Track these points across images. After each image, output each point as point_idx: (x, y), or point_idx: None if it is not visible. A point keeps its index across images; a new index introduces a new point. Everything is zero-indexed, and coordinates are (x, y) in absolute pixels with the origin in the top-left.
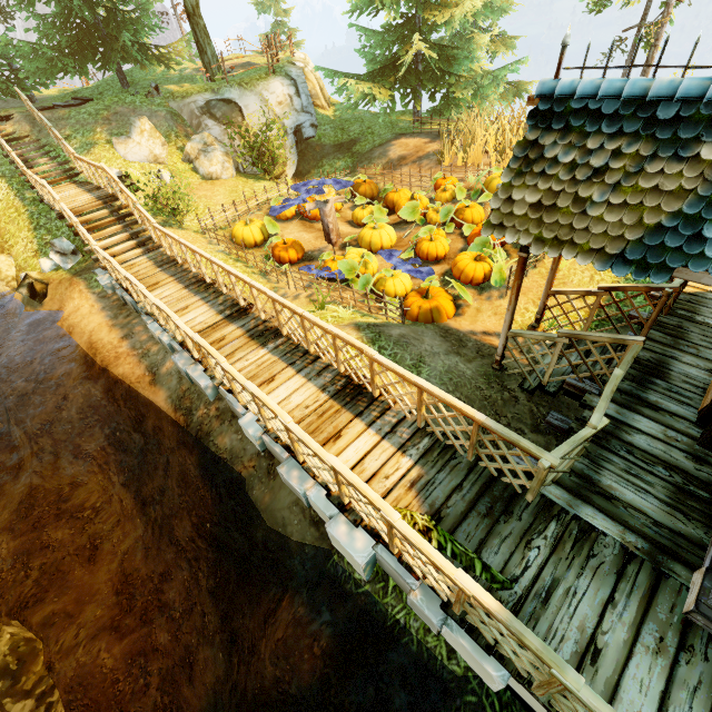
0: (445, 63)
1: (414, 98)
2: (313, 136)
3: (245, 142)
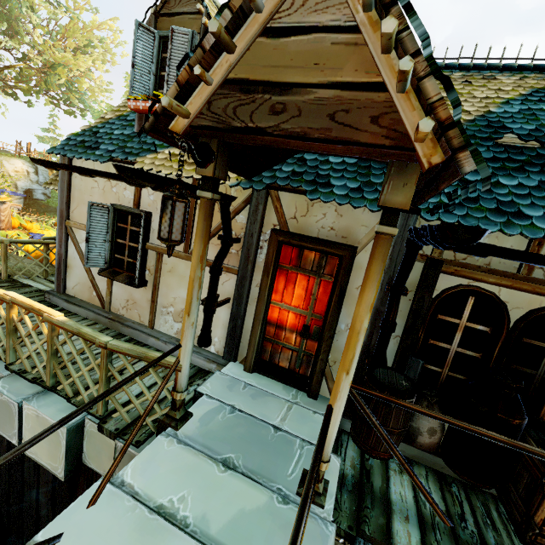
0: None
1: None
2: (43, 200)
3: None
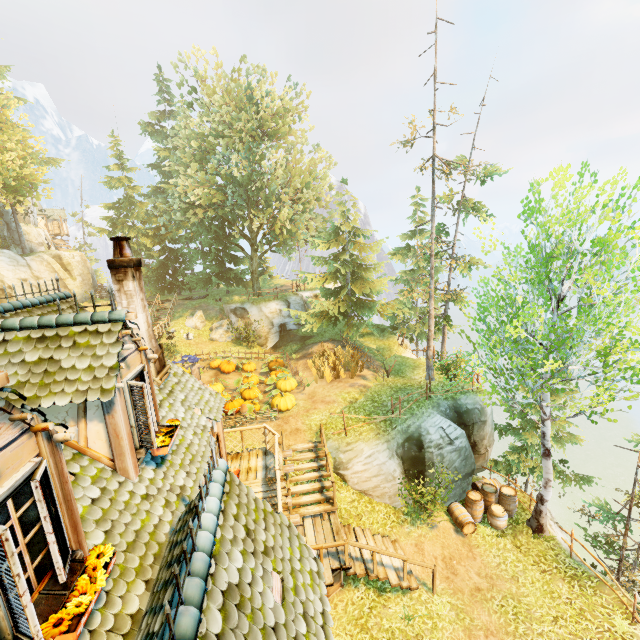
0: (357, 309)
1: (334, 323)
2: (295, 329)
3: (235, 328)
